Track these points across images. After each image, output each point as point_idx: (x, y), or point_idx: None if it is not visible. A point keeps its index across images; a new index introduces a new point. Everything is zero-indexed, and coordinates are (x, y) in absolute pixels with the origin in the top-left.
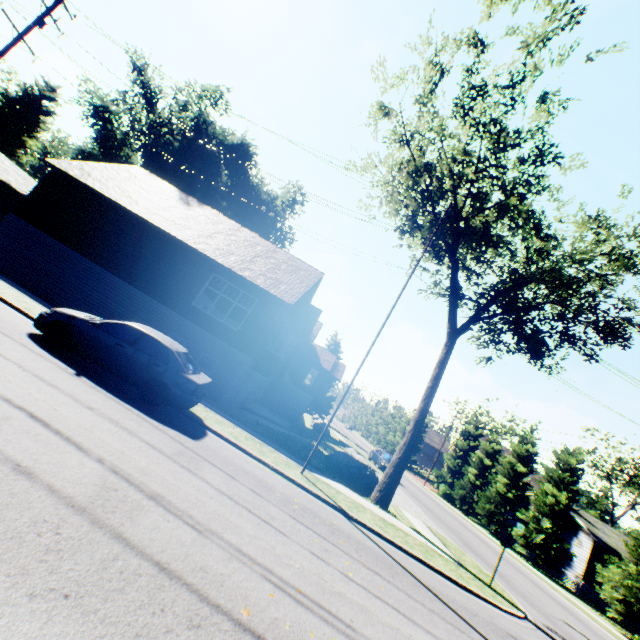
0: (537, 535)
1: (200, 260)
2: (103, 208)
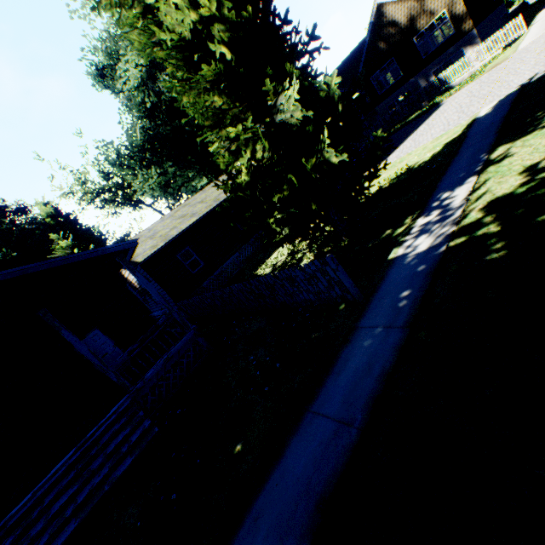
0: None
1: None
2: None
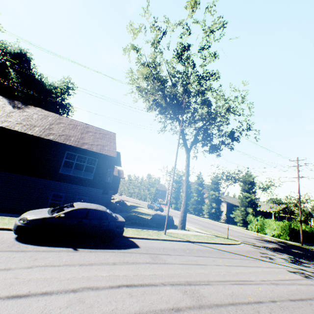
0: (212, 210)
1: (54, 145)
2: None
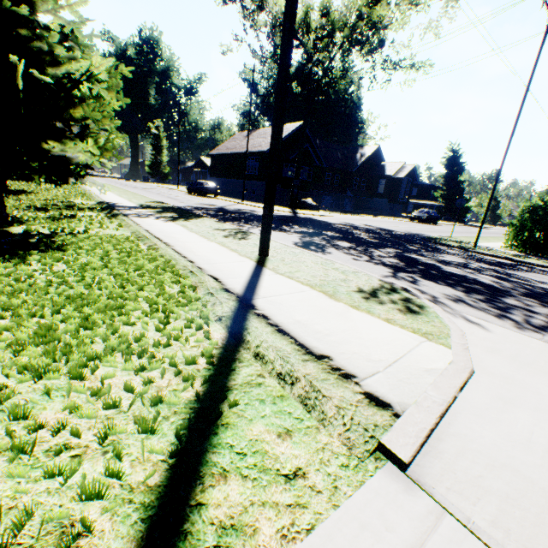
0: None
1: (243, 156)
2: (221, 159)
